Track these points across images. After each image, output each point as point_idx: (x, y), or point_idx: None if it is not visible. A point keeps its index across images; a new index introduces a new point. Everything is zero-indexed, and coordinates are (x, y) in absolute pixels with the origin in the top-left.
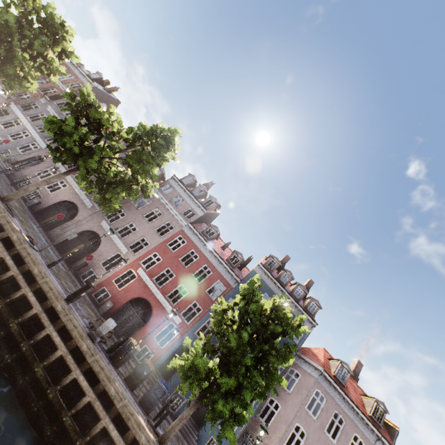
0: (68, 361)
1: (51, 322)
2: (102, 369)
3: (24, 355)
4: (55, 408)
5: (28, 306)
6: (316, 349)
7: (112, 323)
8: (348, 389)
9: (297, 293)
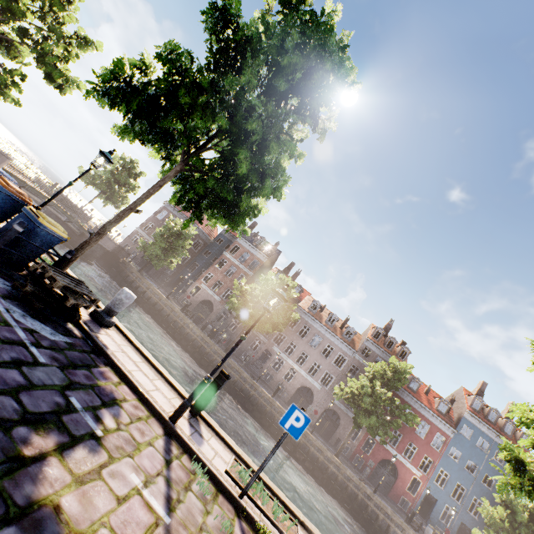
0: None
1: None
2: None
3: None
4: None
5: (395, 533)
6: None
7: (431, 531)
8: None
9: (507, 429)
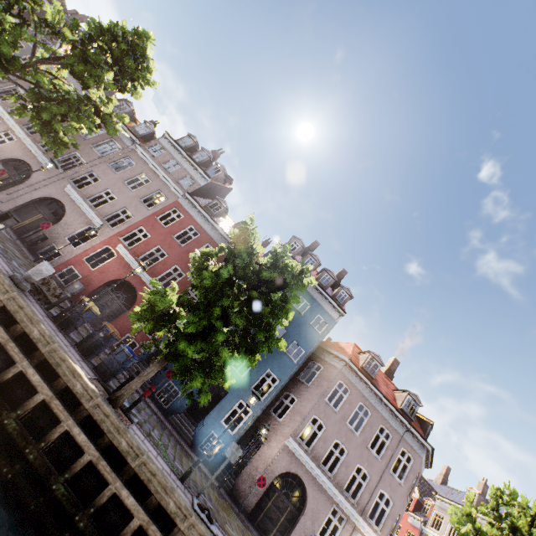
0: None
1: None
2: (21, 308)
3: None
4: None
5: None
6: (344, 343)
7: (46, 266)
8: (377, 383)
9: (324, 280)
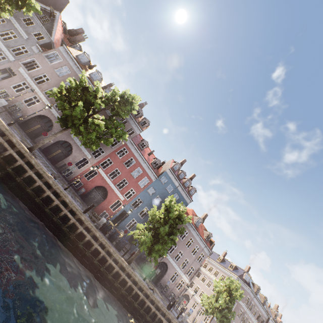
0: (92, 241)
1: (80, 225)
2: (106, 243)
3: (71, 239)
4: (90, 258)
5: (67, 217)
6: (189, 210)
7: (105, 220)
8: (198, 228)
9: (186, 184)
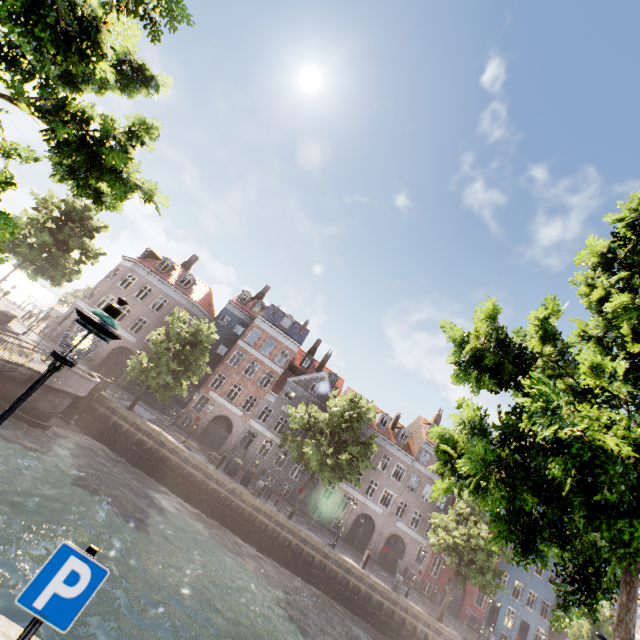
0: None
1: None
2: None
3: None
4: None
5: None
6: None
7: None
8: None
9: None
